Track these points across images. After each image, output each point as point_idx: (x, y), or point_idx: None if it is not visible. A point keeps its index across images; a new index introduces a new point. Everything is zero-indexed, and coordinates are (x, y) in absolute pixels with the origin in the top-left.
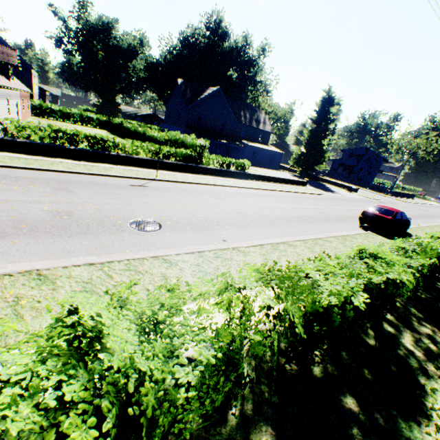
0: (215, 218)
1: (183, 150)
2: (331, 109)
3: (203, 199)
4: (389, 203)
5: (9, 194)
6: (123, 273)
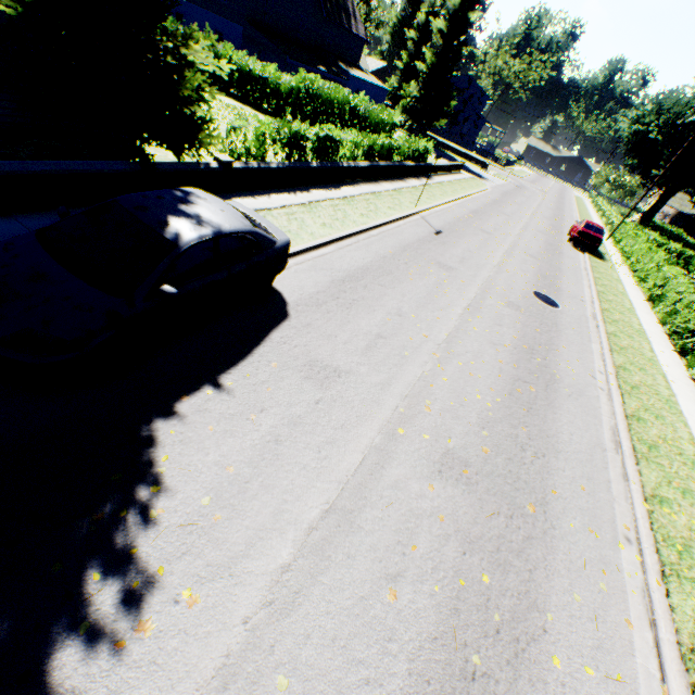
0: (540, 273)
1: (391, 141)
2: (471, 16)
3: (488, 240)
4: (521, 186)
5: (455, 292)
6: (624, 352)
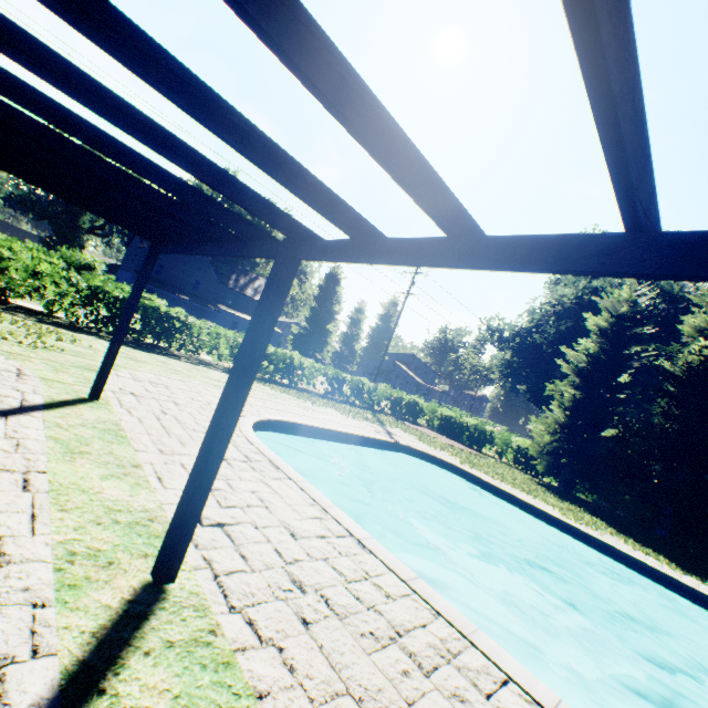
0: None
1: (47, 258)
2: (338, 289)
3: None
4: None
5: None
6: None
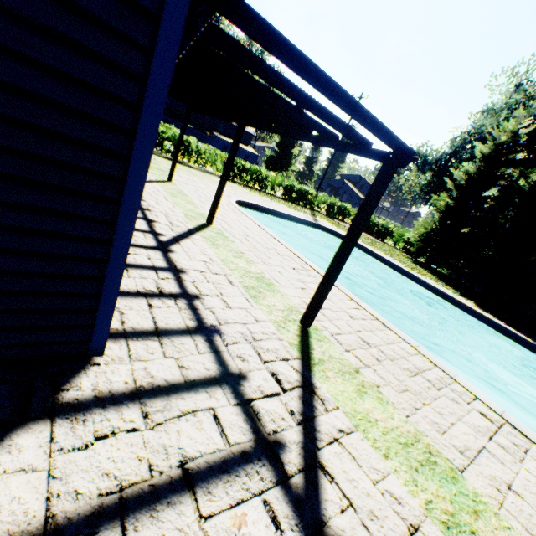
0: None
1: None
2: None
3: None
4: None
5: None
6: None
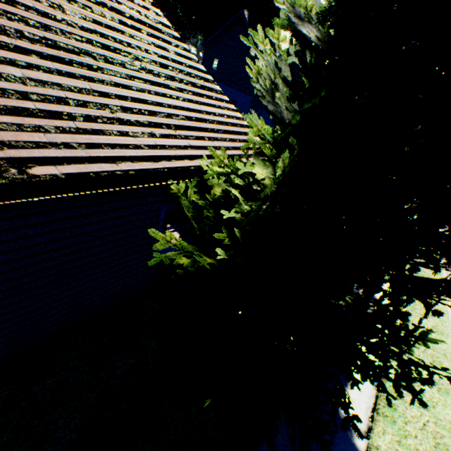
0: None
1: None
2: None
3: None
4: None
5: None
6: None
